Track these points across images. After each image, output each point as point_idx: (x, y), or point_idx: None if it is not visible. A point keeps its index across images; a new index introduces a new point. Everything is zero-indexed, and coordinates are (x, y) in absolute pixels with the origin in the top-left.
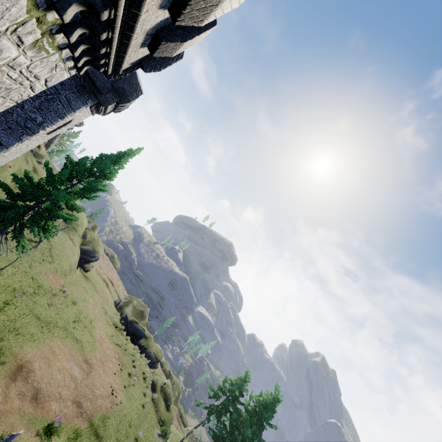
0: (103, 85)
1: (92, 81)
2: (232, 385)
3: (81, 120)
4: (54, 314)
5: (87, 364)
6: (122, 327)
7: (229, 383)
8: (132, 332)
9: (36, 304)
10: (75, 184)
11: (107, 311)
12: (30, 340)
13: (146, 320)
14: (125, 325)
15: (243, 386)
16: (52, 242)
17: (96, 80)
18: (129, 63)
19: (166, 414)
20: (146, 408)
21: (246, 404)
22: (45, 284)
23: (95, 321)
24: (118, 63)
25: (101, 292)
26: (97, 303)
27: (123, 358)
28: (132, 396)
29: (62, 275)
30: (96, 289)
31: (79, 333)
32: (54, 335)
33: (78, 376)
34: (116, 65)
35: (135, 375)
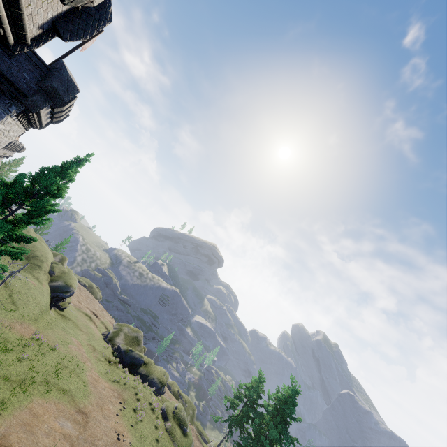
0: (26, 86)
1: (10, 83)
2: (247, 389)
3: (12, 138)
4: (29, 369)
5: (81, 414)
6: (116, 360)
7: (244, 388)
8: (129, 362)
9: (2, 363)
10: (15, 209)
11: (95, 347)
12: (0, 410)
13: (141, 345)
14: (119, 357)
15: (258, 387)
16: (12, 286)
17: (15, 81)
18: (37, 26)
19: (184, 441)
20: (161, 441)
21: (266, 405)
22: (11, 337)
23: (83, 362)
24: (16, 20)
25: (84, 328)
26: (81, 342)
27: (123, 394)
28: (143, 433)
29: (32, 321)
30: (78, 327)
31: (65, 381)
32: (33, 394)
33: (72, 432)
34: (15, 24)
35: (141, 409)
